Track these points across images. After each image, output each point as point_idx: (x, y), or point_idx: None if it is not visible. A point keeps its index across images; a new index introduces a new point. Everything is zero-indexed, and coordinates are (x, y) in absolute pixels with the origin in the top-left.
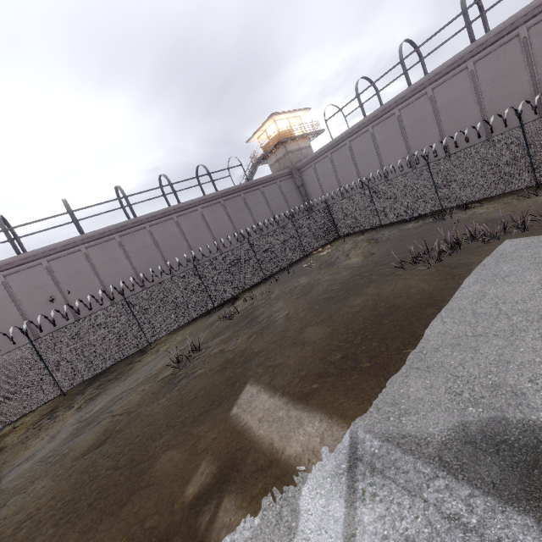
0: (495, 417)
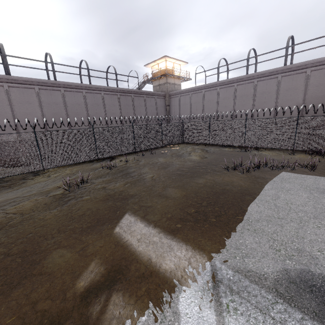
0: (305, 269)
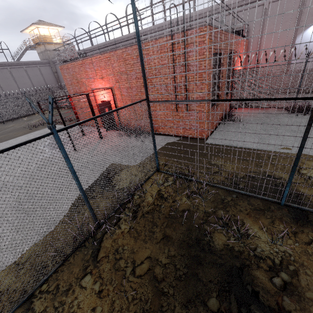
0: None
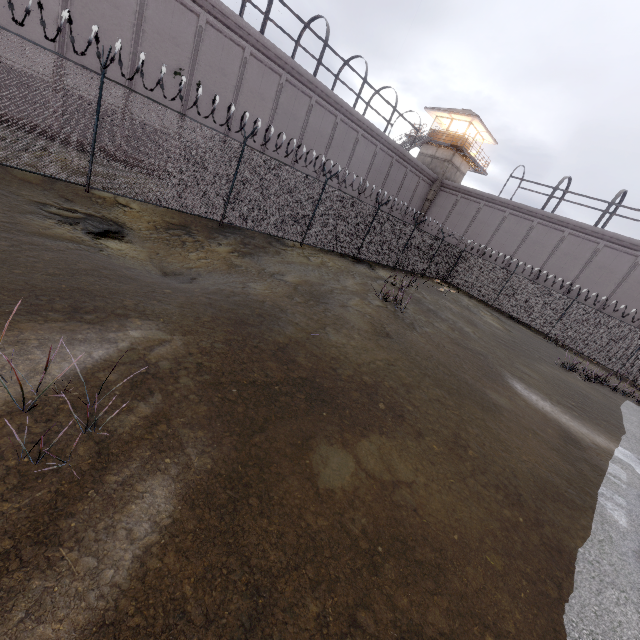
0: None
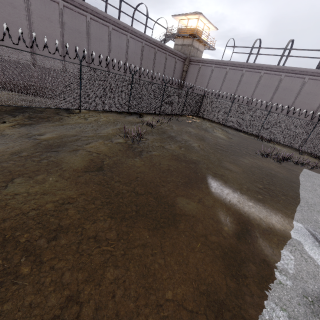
0: None
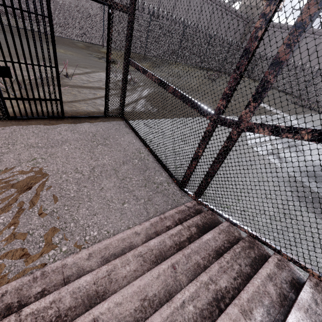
0: (320, 127)
